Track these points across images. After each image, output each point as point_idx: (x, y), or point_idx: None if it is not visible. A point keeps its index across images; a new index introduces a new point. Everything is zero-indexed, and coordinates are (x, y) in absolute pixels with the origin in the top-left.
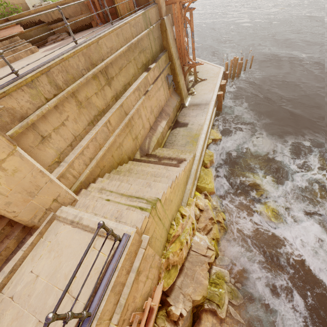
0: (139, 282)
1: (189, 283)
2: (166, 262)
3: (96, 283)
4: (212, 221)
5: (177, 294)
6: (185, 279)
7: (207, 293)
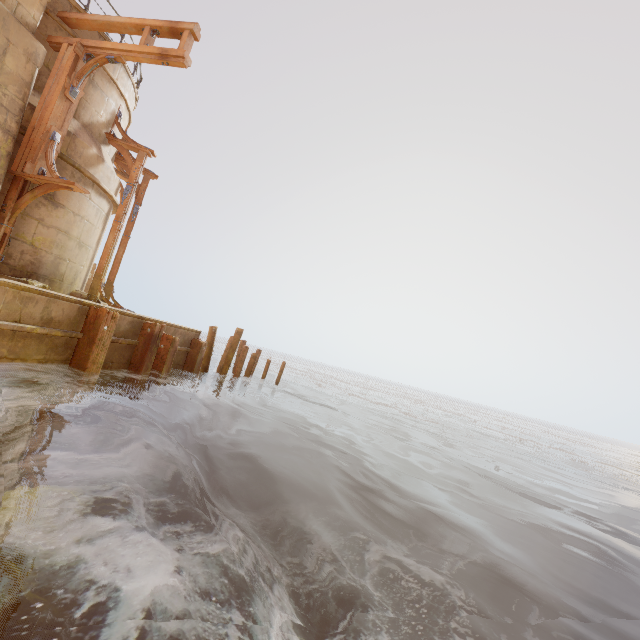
0: None
1: None
2: None
3: None
4: None
5: None
6: None
7: None
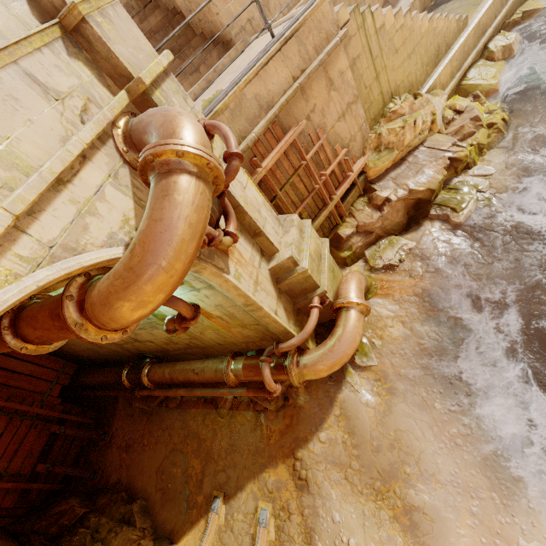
0: (330, 99)
1: (409, 176)
2: (377, 140)
3: (281, 11)
4: (477, 123)
5: (386, 183)
6: (403, 172)
7: (436, 186)
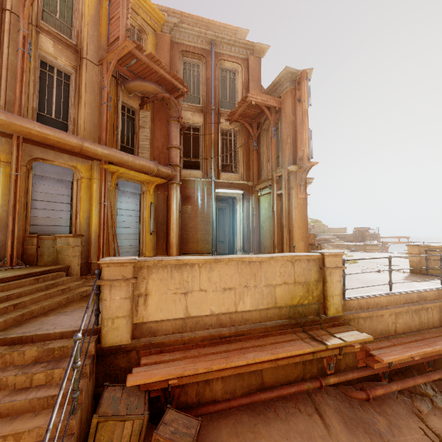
0: None
1: None
2: None
3: None
4: None
5: None
6: None
7: None
